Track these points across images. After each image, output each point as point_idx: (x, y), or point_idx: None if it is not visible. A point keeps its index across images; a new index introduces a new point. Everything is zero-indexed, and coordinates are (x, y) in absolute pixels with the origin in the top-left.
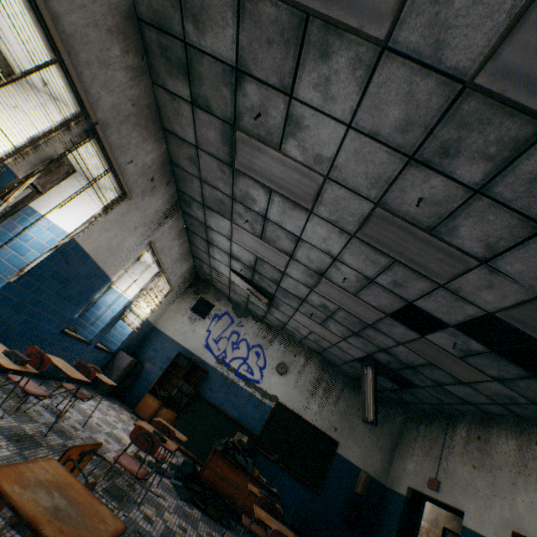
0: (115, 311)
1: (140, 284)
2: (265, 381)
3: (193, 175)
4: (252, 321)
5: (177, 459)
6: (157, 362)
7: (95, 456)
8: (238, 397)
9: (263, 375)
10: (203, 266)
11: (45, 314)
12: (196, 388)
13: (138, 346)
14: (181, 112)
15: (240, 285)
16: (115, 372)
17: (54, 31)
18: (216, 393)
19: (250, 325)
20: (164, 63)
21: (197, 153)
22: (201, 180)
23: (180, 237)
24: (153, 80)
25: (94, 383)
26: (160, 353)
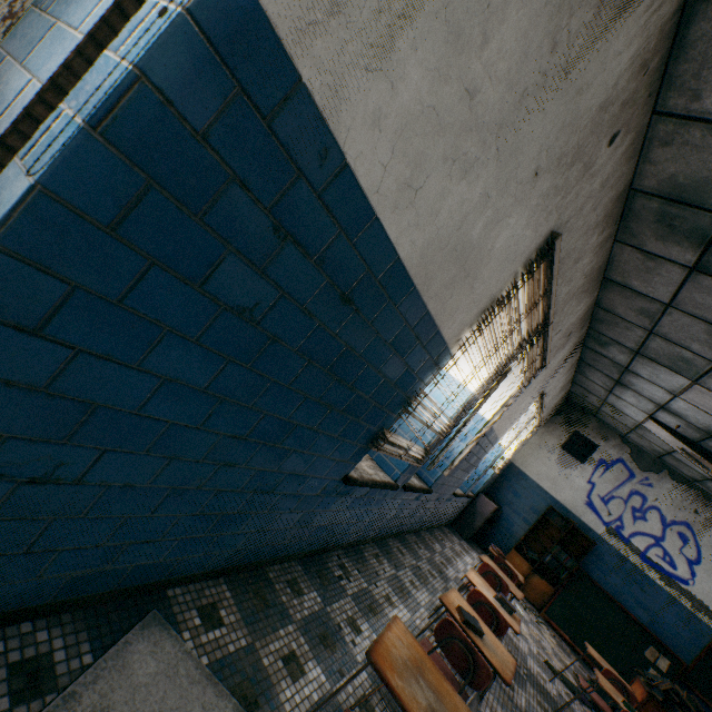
0: (487, 461)
1: (514, 429)
2: (699, 584)
3: (634, 325)
4: (669, 481)
5: (570, 660)
6: (518, 509)
7: (524, 669)
8: (647, 593)
9: (695, 574)
10: (587, 396)
11: (449, 485)
12: (578, 561)
13: (493, 485)
14: (657, 272)
15: (661, 438)
16: (477, 519)
17: (555, 273)
18: (607, 575)
19: (664, 487)
20: (654, 228)
21: (662, 310)
22: (651, 333)
23: (568, 370)
24: (618, 238)
25: (456, 525)
26: (521, 499)
